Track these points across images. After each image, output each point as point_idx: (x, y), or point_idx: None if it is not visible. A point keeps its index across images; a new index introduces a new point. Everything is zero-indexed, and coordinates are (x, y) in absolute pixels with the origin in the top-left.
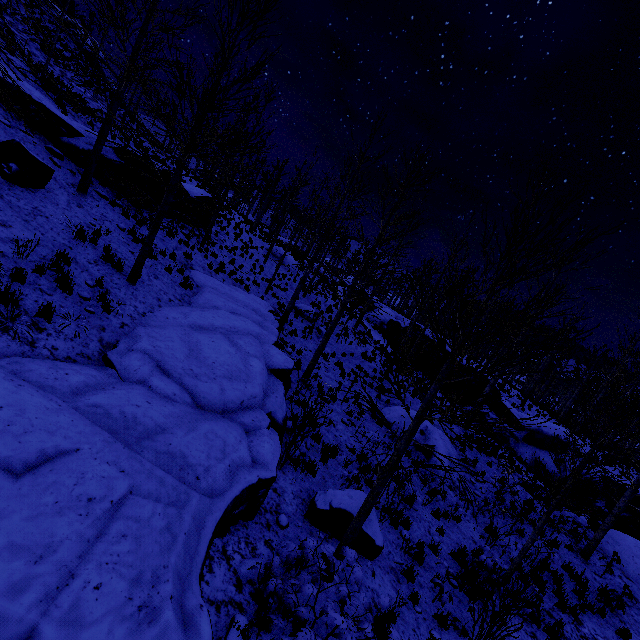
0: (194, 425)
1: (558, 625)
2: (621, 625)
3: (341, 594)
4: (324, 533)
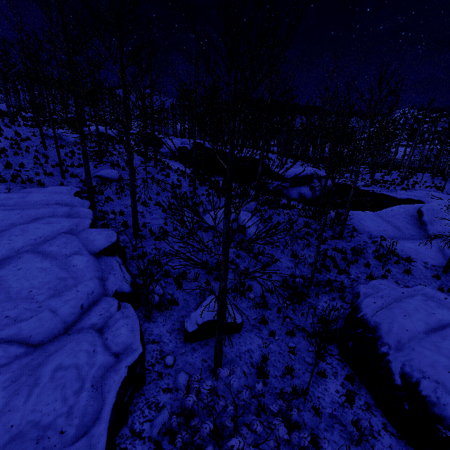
0: (35, 376)
1: (341, 284)
2: (365, 261)
3: (230, 414)
4: (203, 341)
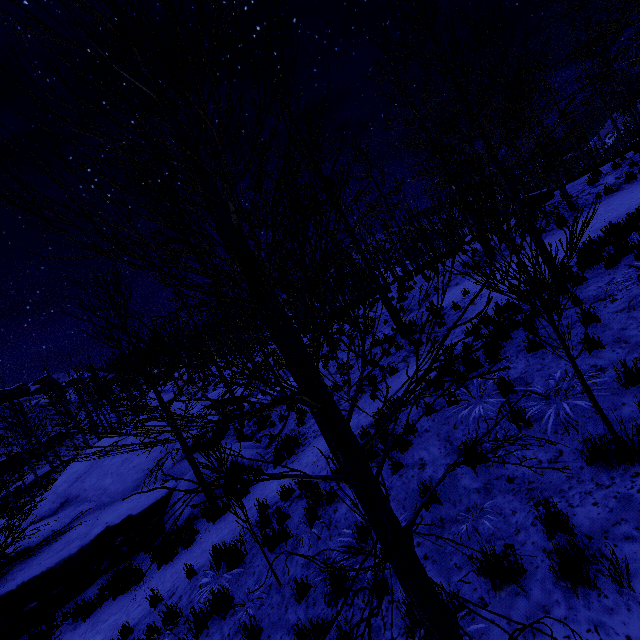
0: None
1: None
2: None
3: None
4: None
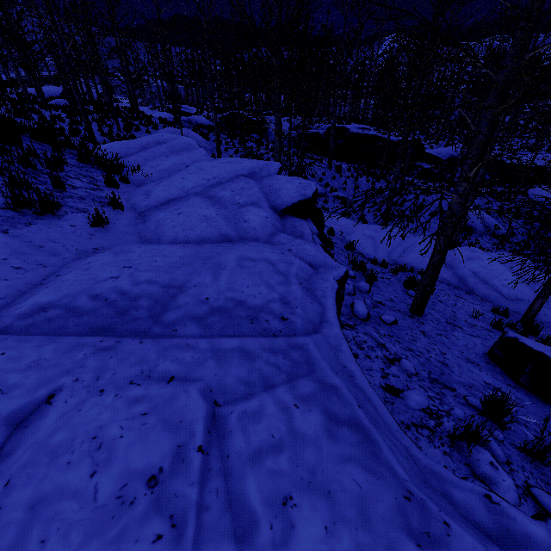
0: None
1: None
2: None
3: None
4: None
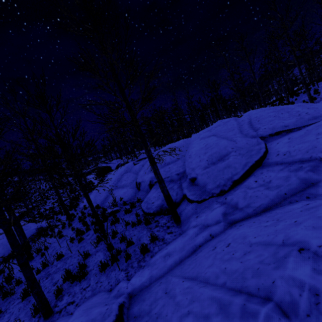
0: None
1: None
2: None
3: None
4: None
